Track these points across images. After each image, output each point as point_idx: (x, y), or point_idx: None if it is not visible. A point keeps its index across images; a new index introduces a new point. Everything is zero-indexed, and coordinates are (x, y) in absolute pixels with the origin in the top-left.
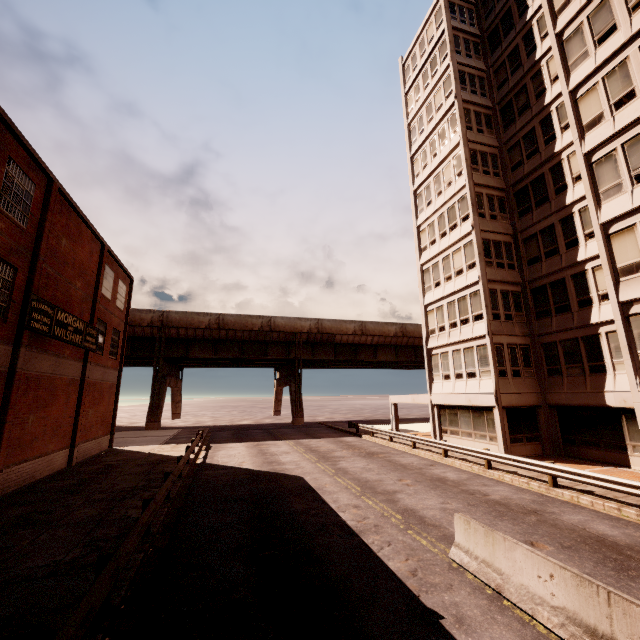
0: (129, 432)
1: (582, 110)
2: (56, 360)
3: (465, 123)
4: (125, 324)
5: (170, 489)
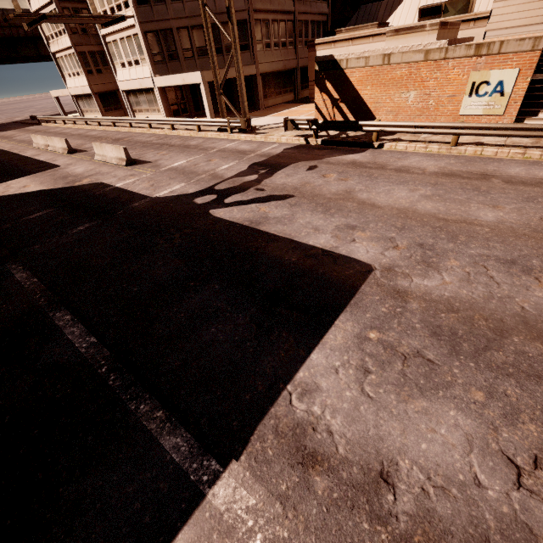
0: None
1: None
2: None
3: None
4: None
5: None
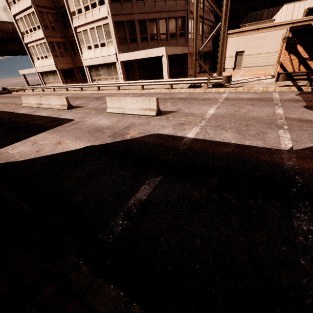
0: None
1: None
2: None
3: None
4: None
5: None
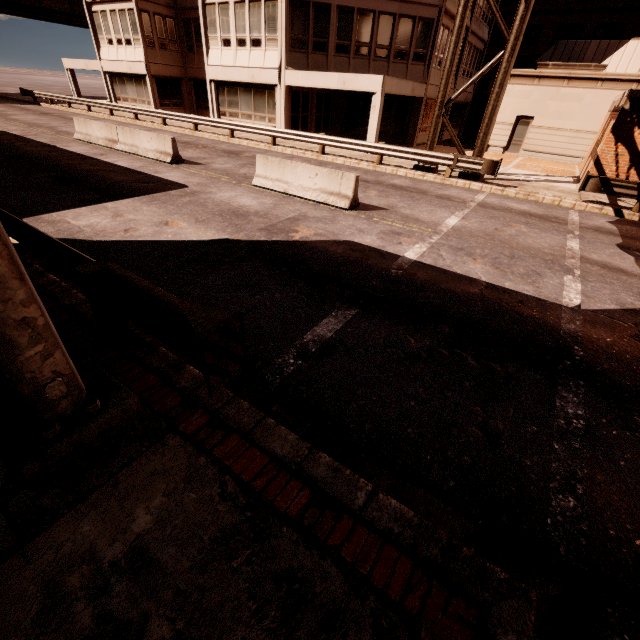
0: None
1: None
2: None
3: None
4: None
5: None
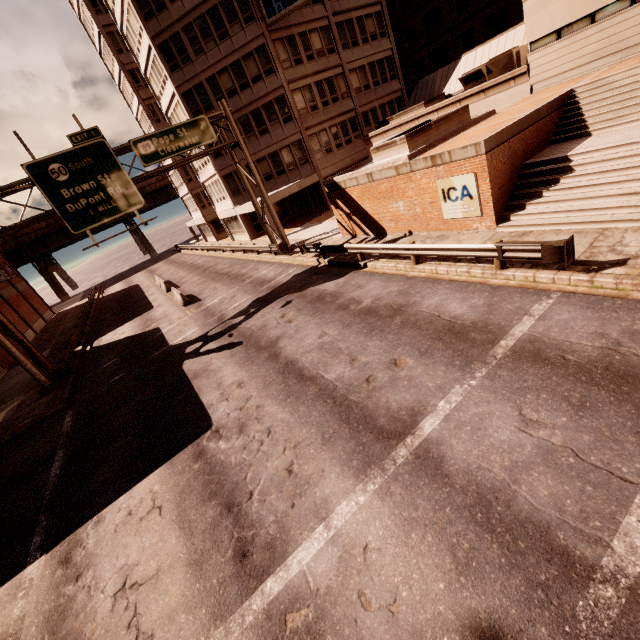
0: (54, 307)
1: (153, 88)
2: (6, 290)
3: (115, 50)
4: (3, 256)
5: (91, 305)
